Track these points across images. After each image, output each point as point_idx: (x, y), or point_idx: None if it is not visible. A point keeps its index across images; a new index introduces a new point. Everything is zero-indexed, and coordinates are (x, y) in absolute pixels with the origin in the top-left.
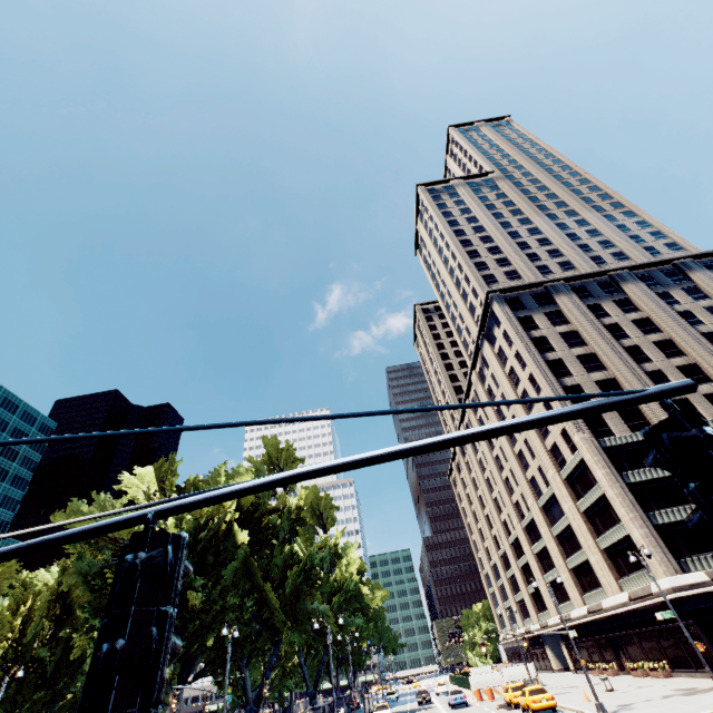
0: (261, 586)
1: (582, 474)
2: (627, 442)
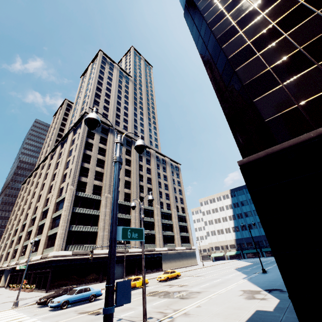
0: None
1: (63, 202)
2: (87, 197)
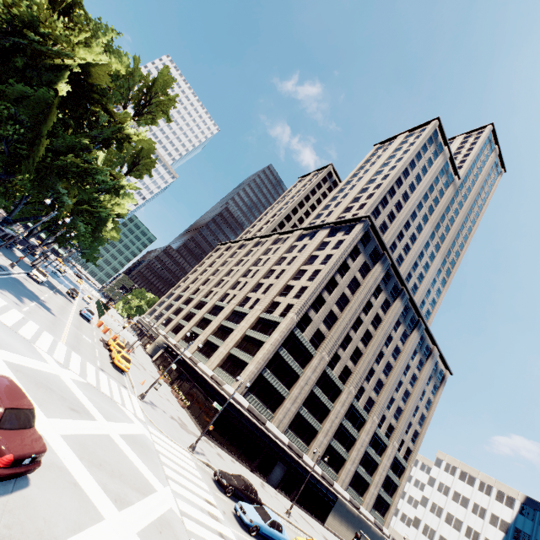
0: (38, 133)
1: (269, 325)
2: (302, 342)
